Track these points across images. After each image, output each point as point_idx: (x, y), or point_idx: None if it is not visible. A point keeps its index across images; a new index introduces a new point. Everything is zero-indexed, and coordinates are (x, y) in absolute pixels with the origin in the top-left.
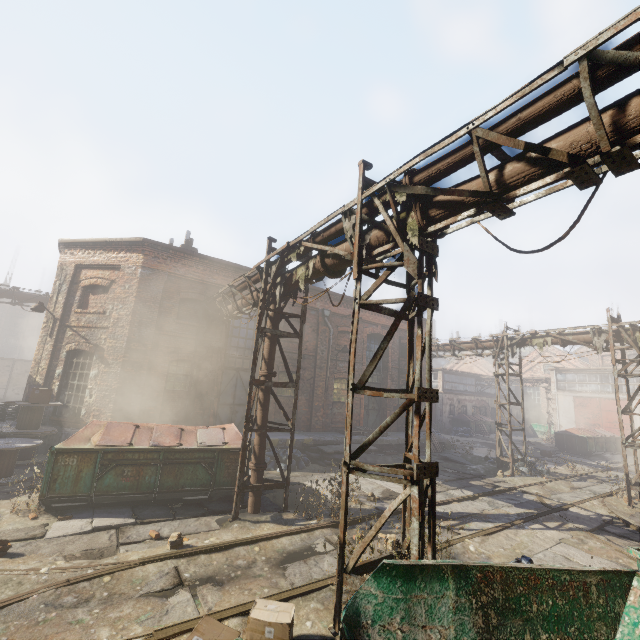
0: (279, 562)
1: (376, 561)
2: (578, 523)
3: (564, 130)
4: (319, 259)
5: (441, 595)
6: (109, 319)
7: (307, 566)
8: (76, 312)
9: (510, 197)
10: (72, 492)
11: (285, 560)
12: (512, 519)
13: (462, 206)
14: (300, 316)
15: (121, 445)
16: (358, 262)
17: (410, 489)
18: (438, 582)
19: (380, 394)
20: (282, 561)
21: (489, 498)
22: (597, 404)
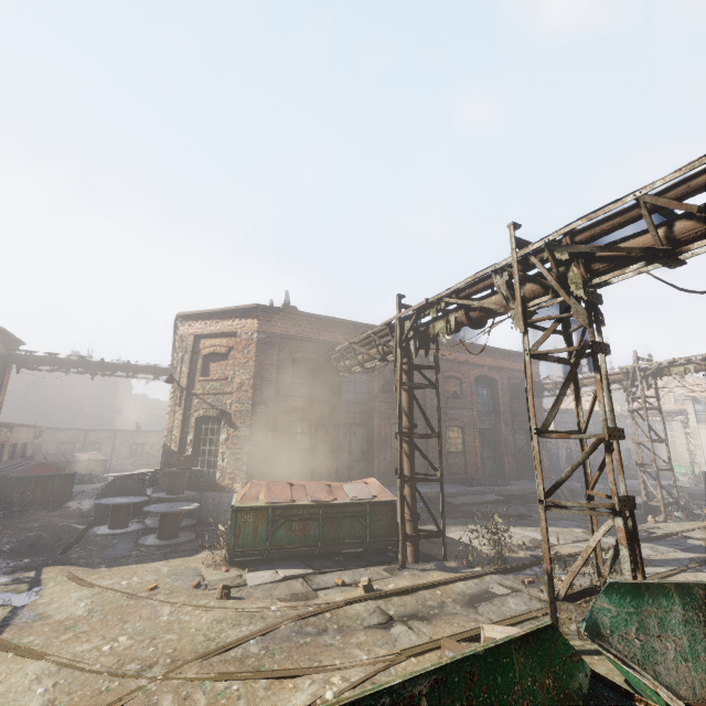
0: (466, 603)
1: (579, 592)
2: None
3: None
4: (463, 313)
5: (669, 609)
6: (232, 384)
7: (495, 606)
8: (200, 380)
9: (683, 251)
10: (252, 546)
11: (471, 601)
12: (684, 563)
13: (628, 259)
14: (434, 367)
15: (286, 502)
16: (523, 317)
17: (612, 520)
18: (664, 598)
19: (567, 436)
20: (468, 602)
21: (649, 544)
22: None
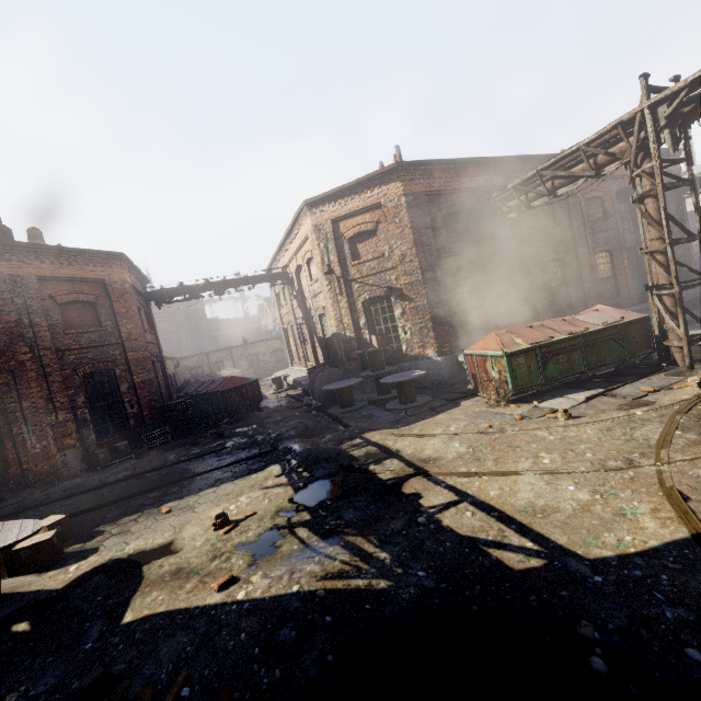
0: None
1: None
2: None
3: None
4: None
5: None
6: (391, 260)
7: None
8: (353, 265)
9: None
10: (529, 384)
11: None
12: None
13: None
14: (687, 159)
15: (547, 340)
16: None
17: None
18: None
19: None
20: None
21: None
22: None
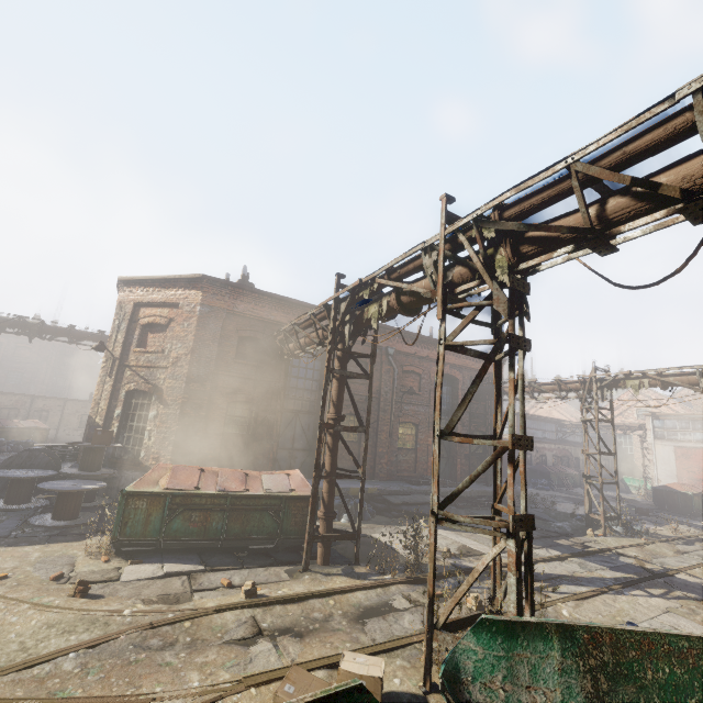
0: (357, 617)
1: (466, 619)
2: (687, 591)
3: (675, 163)
4: (394, 297)
5: (545, 655)
6: (168, 358)
7: (387, 622)
8: (135, 351)
9: (614, 233)
10: (142, 536)
11: (363, 615)
12: (608, 583)
13: (558, 242)
14: (370, 356)
15: (188, 489)
16: (442, 301)
17: (505, 542)
18: (541, 641)
19: (470, 441)
20: (360, 616)
21: (580, 559)
22: None
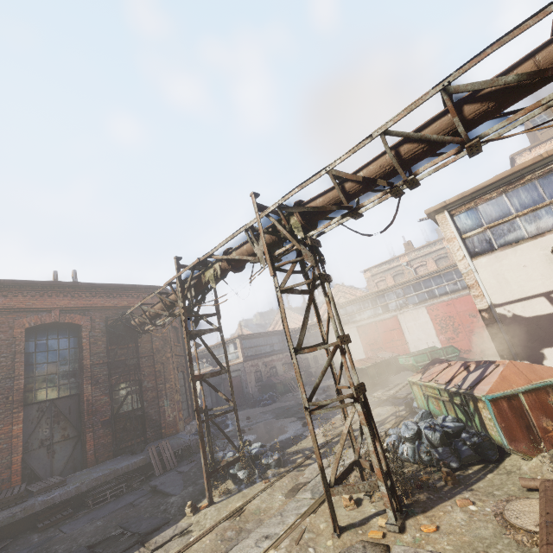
0: None
1: None
2: None
3: None
4: None
5: None
6: None
7: None
8: None
9: None
10: None
11: None
12: None
13: None
14: None
15: None
16: None
17: None
18: None
19: None
20: None
21: None
22: (375, 328)
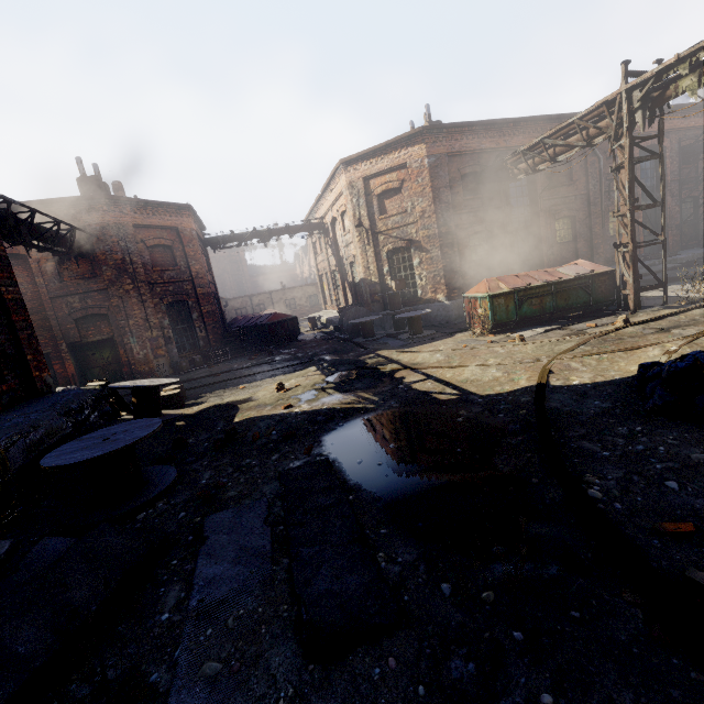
0: None
1: None
2: None
3: None
4: None
5: None
6: (412, 215)
7: None
8: (380, 219)
9: None
10: (506, 320)
11: None
12: None
13: None
14: (659, 136)
15: (524, 286)
16: None
17: None
18: None
19: None
20: None
21: None
22: None
